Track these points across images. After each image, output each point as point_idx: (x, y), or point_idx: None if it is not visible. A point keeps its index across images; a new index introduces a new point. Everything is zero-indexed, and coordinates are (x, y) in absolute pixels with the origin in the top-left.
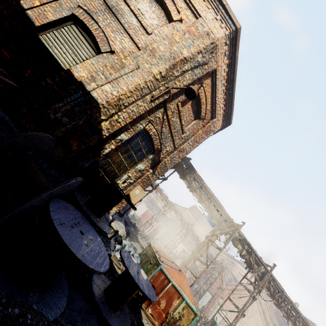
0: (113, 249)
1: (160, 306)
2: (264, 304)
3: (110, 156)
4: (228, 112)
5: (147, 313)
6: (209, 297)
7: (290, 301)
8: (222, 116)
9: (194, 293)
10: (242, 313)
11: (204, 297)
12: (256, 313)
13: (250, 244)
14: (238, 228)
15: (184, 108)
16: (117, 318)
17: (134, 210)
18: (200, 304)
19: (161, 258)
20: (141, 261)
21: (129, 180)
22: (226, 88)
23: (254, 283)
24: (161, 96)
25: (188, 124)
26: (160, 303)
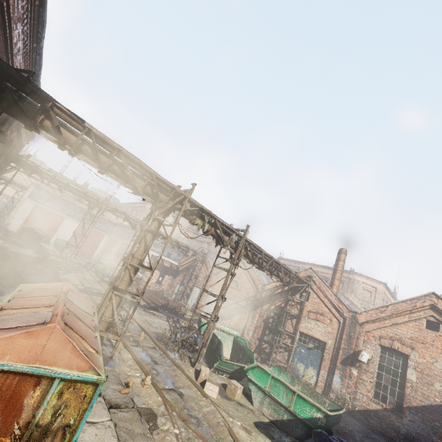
0: None
1: None
2: (251, 271)
3: None
4: None
5: None
6: (197, 292)
7: (270, 258)
8: None
9: (180, 296)
10: (222, 299)
11: (192, 294)
12: (246, 282)
13: (211, 213)
14: (187, 195)
15: None
16: None
17: None
18: (190, 304)
19: None
20: None
21: None
22: None
23: (229, 259)
24: None
25: None
26: None
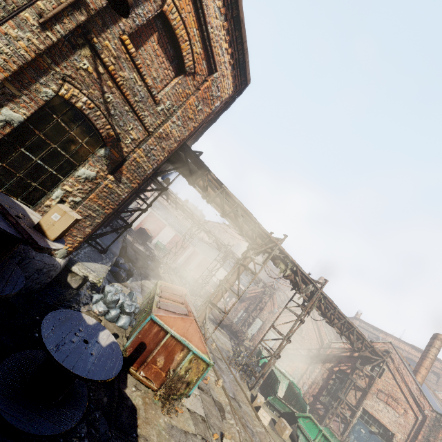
0: (88, 301)
1: (156, 365)
2: (319, 322)
3: (1, 158)
4: (239, 58)
5: (138, 376)
6: (259, 324)
7: (343, 317)
8: (231, 67)
9: (242, 322)
10: (287, 340)
11: (254, 324)
12: (311, 332)
13: (294, 262)
14: (278, 244)
15: (144, 51)
16: (51, 412)
17: (47, 249)
18: (249, 333)
19: (161, 302)
20: (142, 308)
21: (71, 197)
22: (226, 5)
23: (301, 305)
24: (65, 15)
25: (164, 85)
26: (156, 362)
